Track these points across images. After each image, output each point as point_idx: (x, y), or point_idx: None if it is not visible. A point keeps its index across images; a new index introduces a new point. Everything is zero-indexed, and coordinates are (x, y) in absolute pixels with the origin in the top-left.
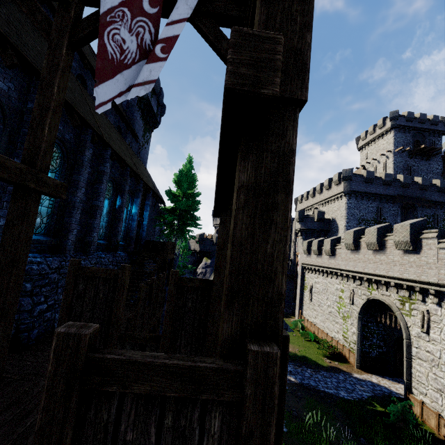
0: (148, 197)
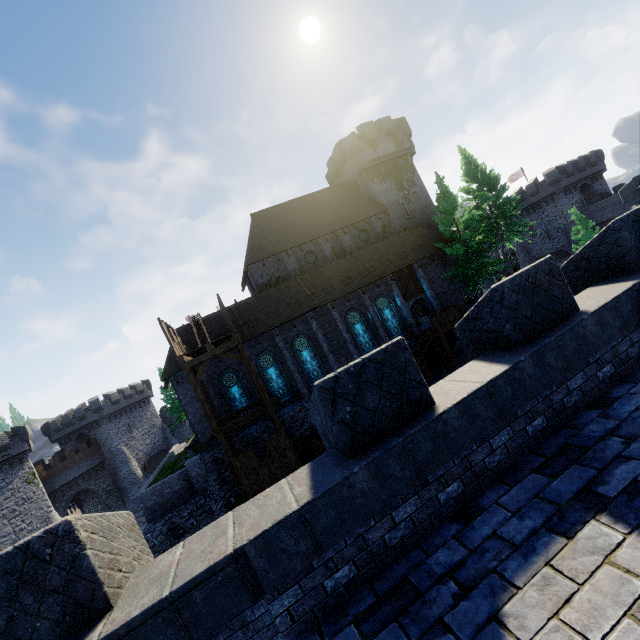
0: (416, 271)
